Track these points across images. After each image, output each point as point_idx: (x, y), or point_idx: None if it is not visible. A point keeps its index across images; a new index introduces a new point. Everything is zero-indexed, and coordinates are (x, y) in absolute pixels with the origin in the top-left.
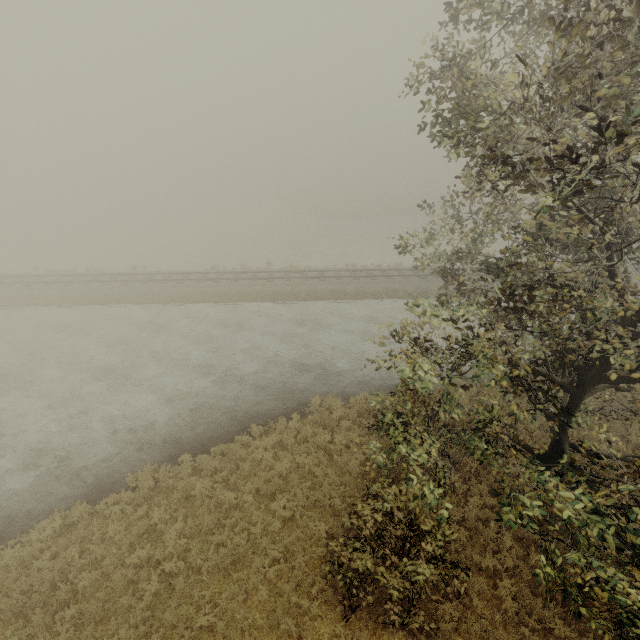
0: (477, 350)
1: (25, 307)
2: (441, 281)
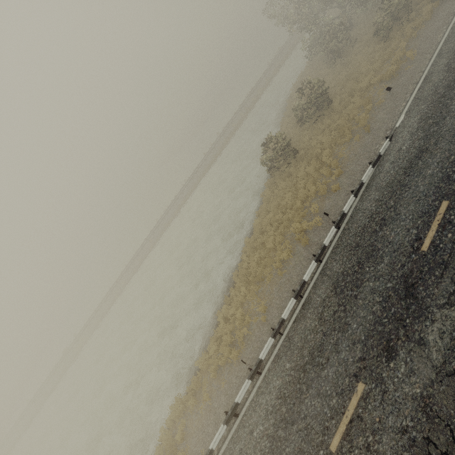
0: (309, 0)
1: (180, 210)
2: (272, 69)
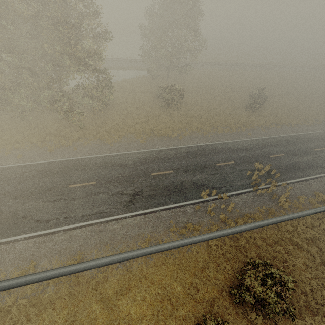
0: None
1: None
2: None
